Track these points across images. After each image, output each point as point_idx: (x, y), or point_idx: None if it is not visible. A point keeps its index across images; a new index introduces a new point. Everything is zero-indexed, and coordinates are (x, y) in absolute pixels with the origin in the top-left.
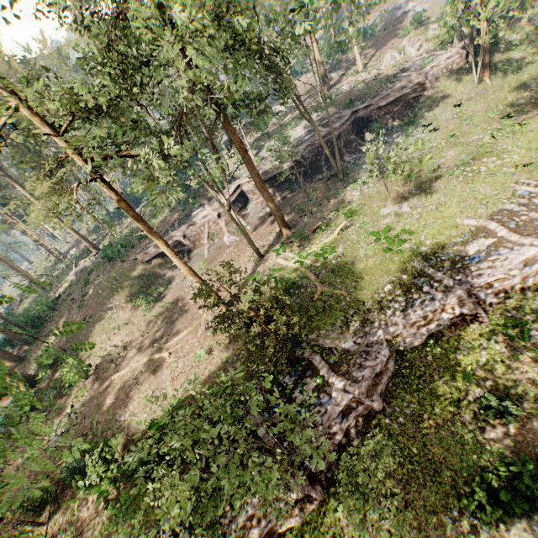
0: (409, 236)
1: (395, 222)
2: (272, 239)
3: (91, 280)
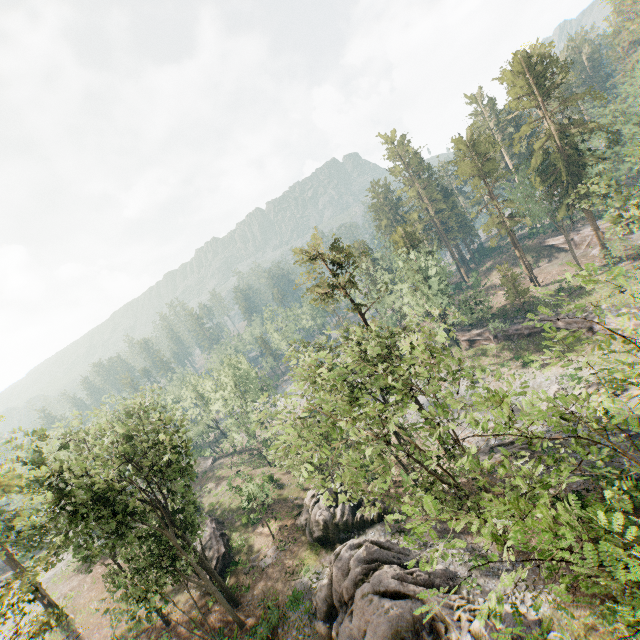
0: (624, 295)
1: (636, 285)
2: (601, 264)
3: None
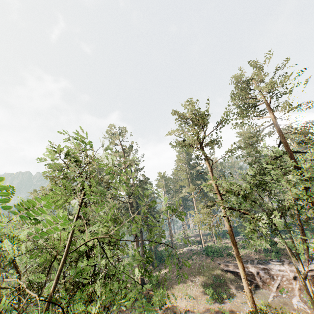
0: None
1: None
2: None
3: (192, 257)
